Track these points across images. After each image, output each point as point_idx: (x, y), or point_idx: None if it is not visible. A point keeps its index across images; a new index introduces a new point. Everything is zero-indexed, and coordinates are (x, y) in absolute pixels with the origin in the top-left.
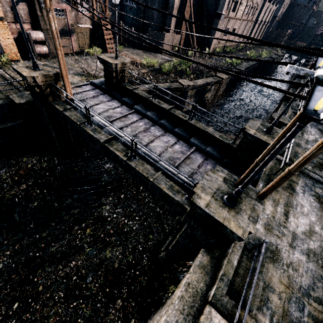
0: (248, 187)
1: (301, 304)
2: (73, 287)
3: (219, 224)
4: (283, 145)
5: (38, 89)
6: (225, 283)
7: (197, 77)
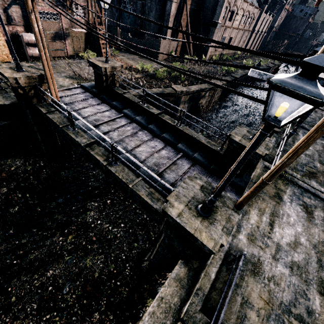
0: (226, 196)
1: (281, 321)
2: (48, 299)
3: (191, 235)
4: (248, 153)
5: (21, 90)
6: (200, 298)
7: (191, 84)
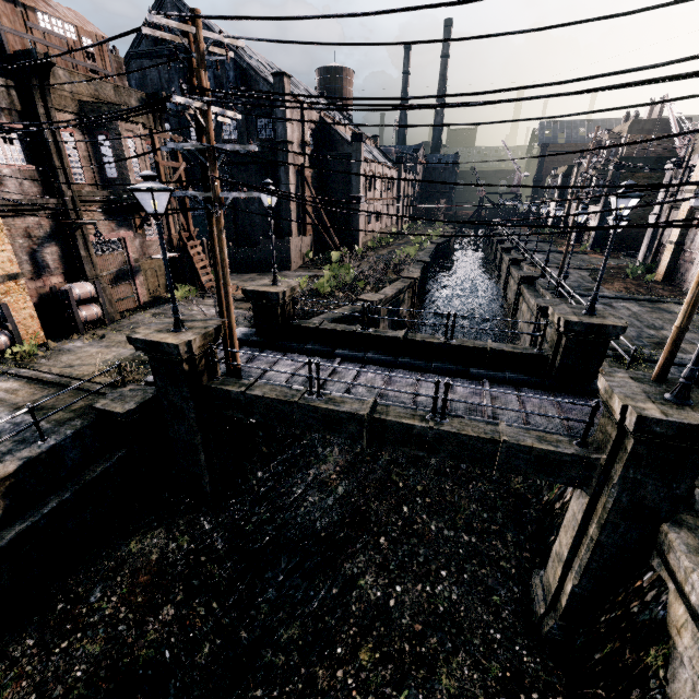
0: (669, 378)
1: None
2: None
3: None
4: None
5: (186, 364)
6: None
7: (376, 287)
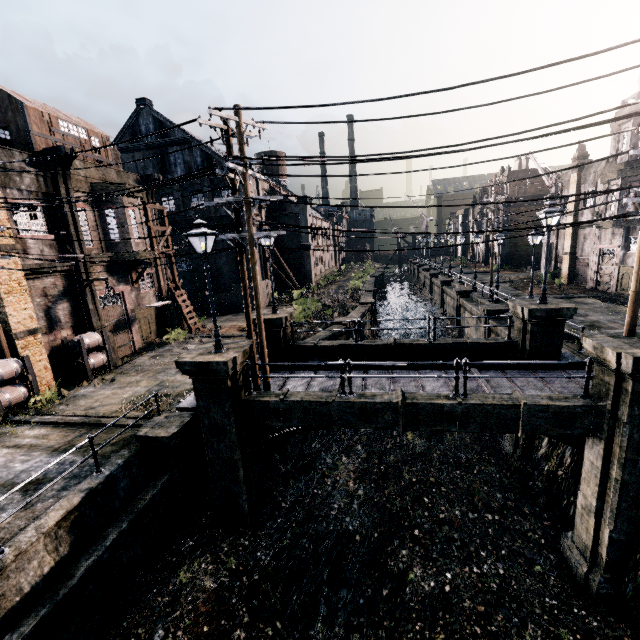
0: (635, 333)
1: None
2: None
3: None
4: None
5: (229, 381)
6: None
7: (342, 314)
